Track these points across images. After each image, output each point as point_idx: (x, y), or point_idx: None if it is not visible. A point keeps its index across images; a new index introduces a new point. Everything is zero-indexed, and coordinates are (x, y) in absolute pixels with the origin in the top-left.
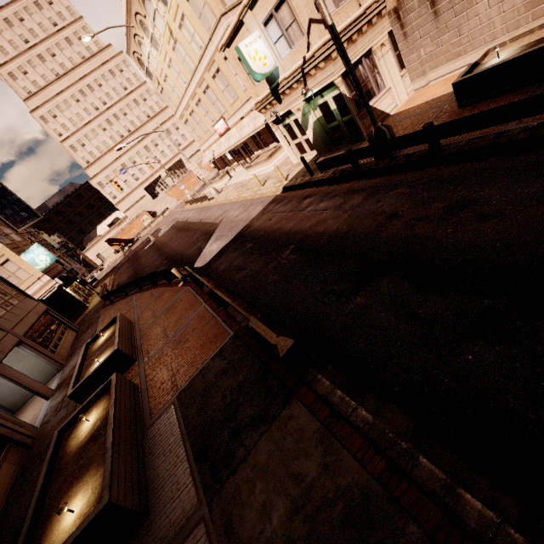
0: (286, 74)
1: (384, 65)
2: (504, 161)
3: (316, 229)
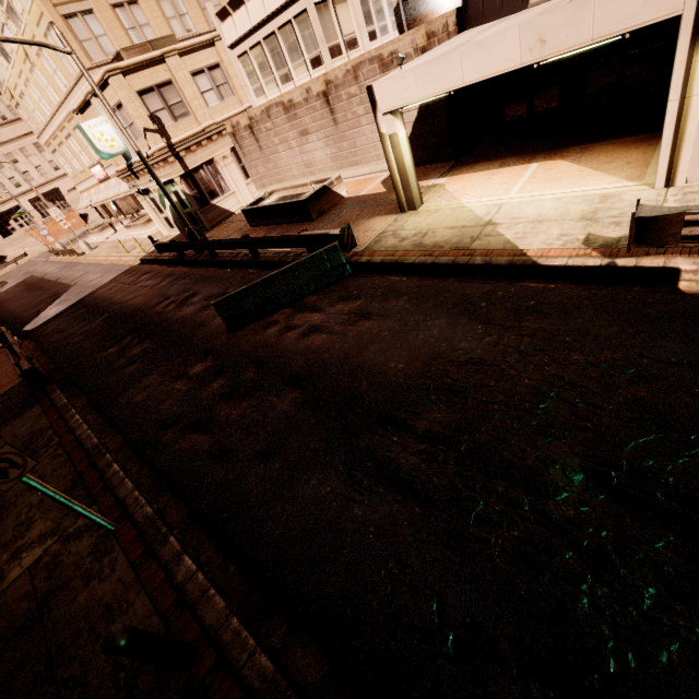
0: (136, 158)
1: (228, 173)
2: (226, 272)
3: (129, 302)
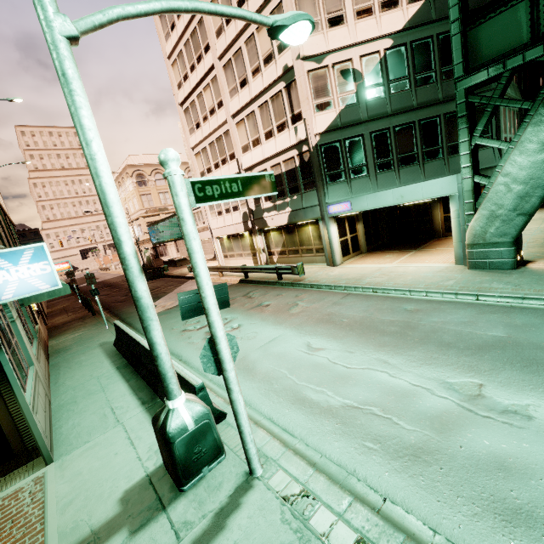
0: (141, 239)
1: (170, 249)
2: None
3: (113, 282)
